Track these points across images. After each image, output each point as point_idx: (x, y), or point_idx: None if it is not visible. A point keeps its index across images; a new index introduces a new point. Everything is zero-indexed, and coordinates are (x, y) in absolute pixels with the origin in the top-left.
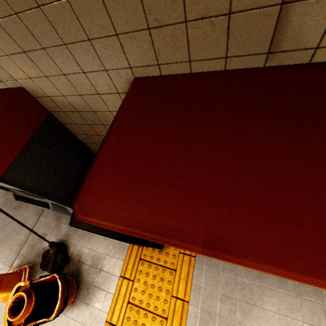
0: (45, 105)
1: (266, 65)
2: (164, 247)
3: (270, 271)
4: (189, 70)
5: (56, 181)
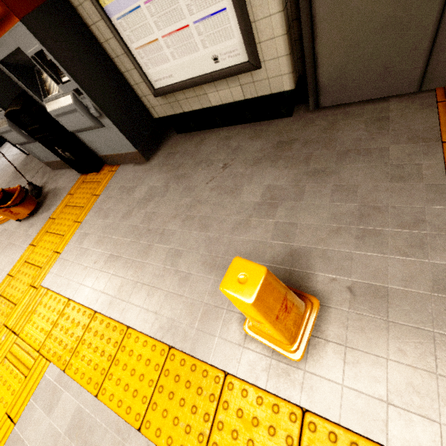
0: None
1: None
2: (100, 171)
3: None
4: None
5: (3, 95)
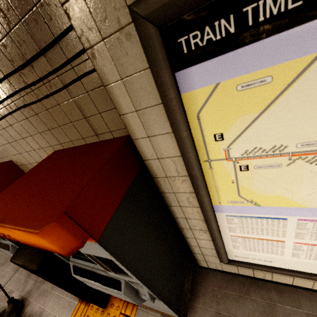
0: (23, 170)
1: (100, 140)
2: (107, 306)
3: (8, 227)
4: (74, 145)
5: None
